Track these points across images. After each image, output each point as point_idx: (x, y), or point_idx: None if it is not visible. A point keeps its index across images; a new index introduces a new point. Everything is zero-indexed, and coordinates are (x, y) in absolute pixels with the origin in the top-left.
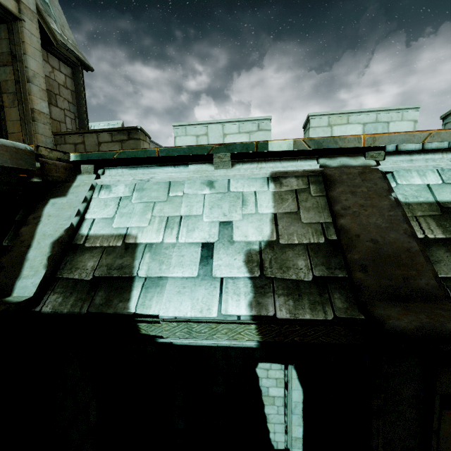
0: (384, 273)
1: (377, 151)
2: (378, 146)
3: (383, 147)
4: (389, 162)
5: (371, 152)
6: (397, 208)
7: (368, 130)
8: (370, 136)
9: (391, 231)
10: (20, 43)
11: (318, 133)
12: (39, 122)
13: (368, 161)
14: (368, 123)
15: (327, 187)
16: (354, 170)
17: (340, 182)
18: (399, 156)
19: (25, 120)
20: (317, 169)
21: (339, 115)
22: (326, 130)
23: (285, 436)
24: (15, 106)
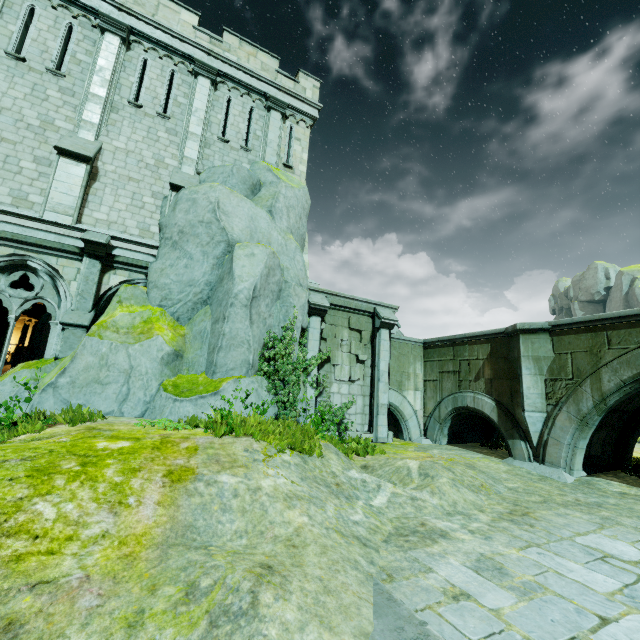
0: None
1: None
2: None
3: None
4: None
5: None
6: None
7: None
8: None
9: None
10: None
11: None
12: None
13: None
14: None
15: None
16: None
17: None
18: None
19: None
20: None
21: None
22: None
23: None
24: None
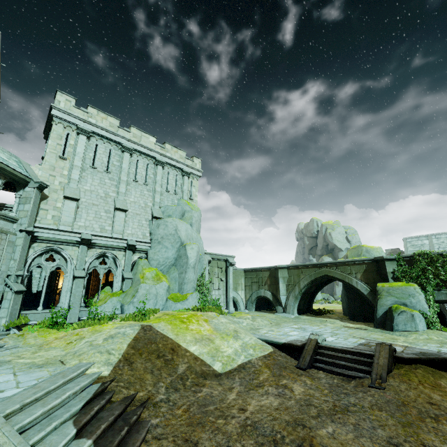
0: None
1: None
2: None
3: None
4: None
5: None
6: None
7: None
8: None
9: None
10: None
11: None
12: None
13: None
14: None
15: None
16: None
17: None
18: None
19: None
20: None
21: None
22: None
23: (38, 287)
24: None
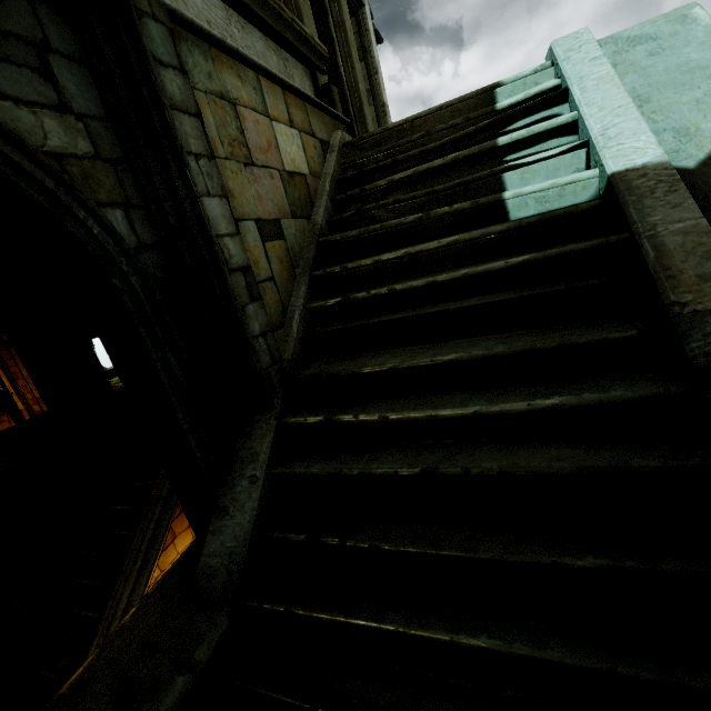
0: None
1: None
2: None
3: None
4: None
5: None
6: None
7: None
8: None
9: None
10: (366, 33)
11: None
12: (387, 116)
13: None
14: None
15: None
16: None
17: None
18: None
19: (380, 117)
20: None
21: None
22: None
23: None
24: (370, 104)
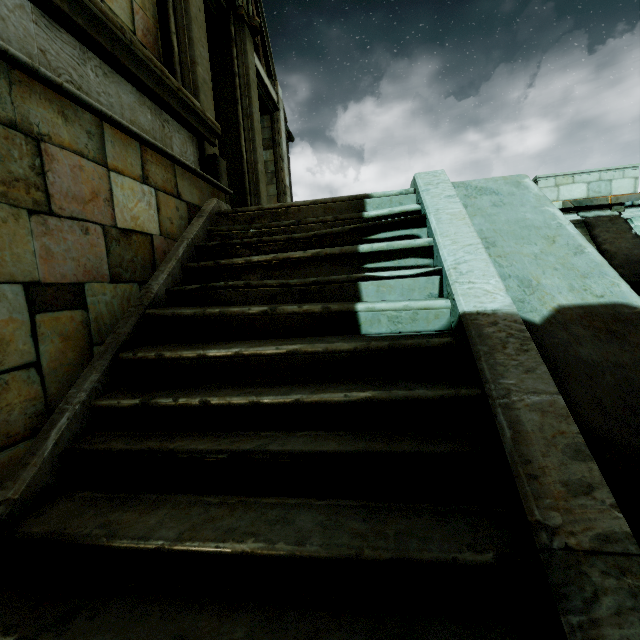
0: (634, 268)
1: (619, 206)
2: (619, 203)
3: (623, 203)
4: (627, 212)
5: (615, 207)
6: (637, 238)
7: (592, 188)
8: (614, 197)
9: (635, 250)
10: (278, 129)
11: (546, 193)
12: (287, 196)
13: (613, 213)
14: (591, 182)
15: (589, 229)
16: (605, 219)
17: (597, 226)
18: (633, 209)
19: (280, 195)
20: (579, 219)
21: (565, 177)
22: (553, 190)
23: None
24: (273, 183)
